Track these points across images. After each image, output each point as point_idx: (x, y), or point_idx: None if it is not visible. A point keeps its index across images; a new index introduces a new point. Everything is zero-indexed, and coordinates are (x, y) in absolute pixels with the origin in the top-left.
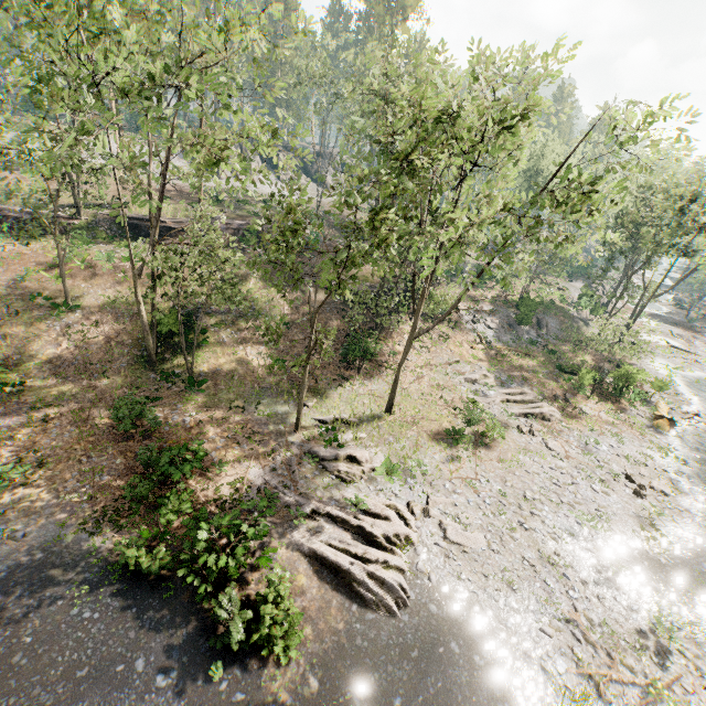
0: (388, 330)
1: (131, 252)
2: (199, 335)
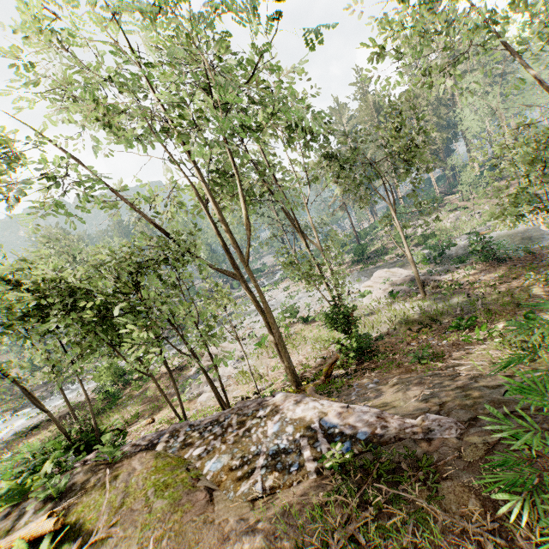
0: None
1: None
2: None
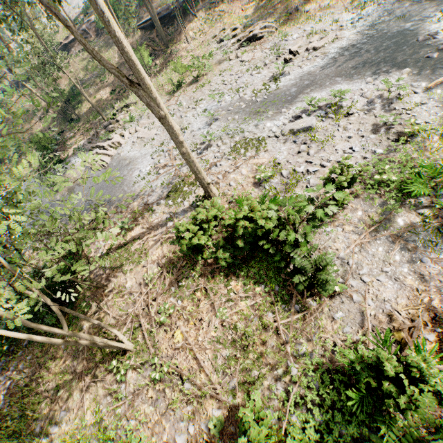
0: (178, 35)
1: (3, 65)
2: (81, 97)
